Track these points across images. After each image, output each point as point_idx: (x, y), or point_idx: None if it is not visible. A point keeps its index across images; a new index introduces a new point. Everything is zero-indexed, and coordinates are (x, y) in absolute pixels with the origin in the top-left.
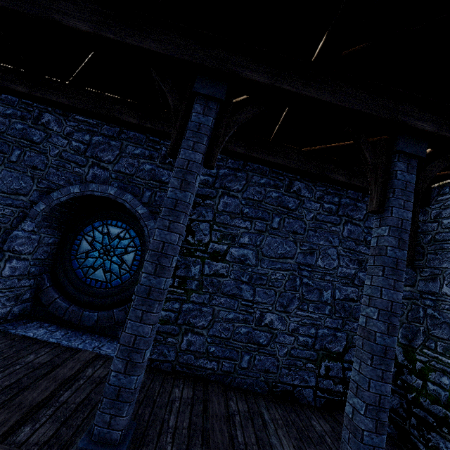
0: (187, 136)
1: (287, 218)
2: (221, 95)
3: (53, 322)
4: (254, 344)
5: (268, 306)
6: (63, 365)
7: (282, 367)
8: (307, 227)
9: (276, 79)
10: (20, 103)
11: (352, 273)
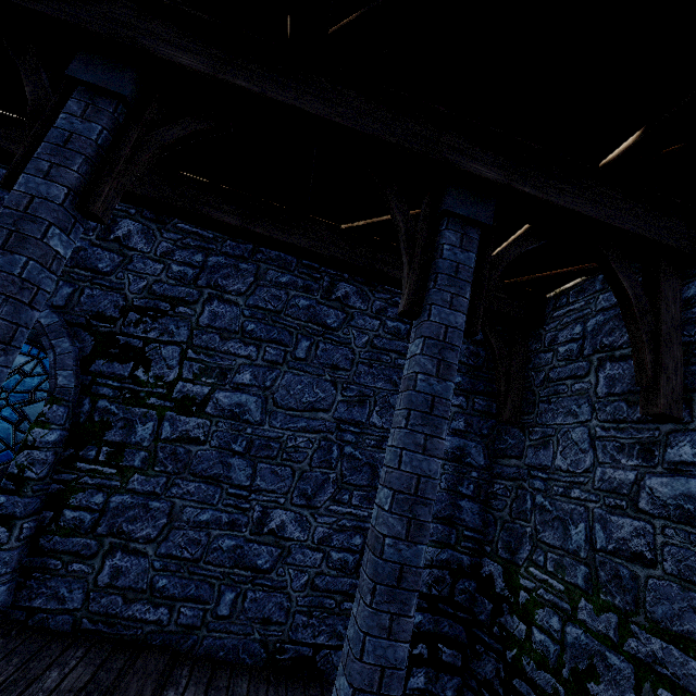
0: (40, 151)
1: (324, 342)
2: (121, 87)
3: None
4: (247, 569)
5: (279, 497)
6: None
7: (296, 611)
8: (357, 358)
9: (224, 67)
10: None
11: None
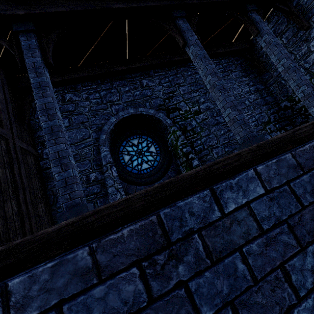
0: (186, 33)
1: None
2: (185, 14)
3: None
4: None
5: None
6: None
7: None
8: None
9: None
10: None
11: (248, 90)
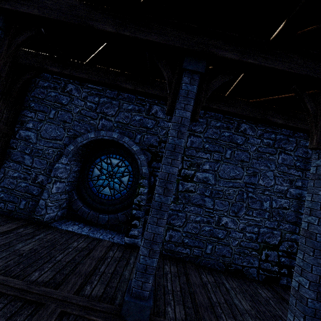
0: (180, 100)
1: (237, 150)
2: (202, 69)
3: (80, 221)
4: (215, 237)
5: (224, 212)
6: (95, 249)
7: (234, 253)
8: (251, 157)
9: (243, 55)
10: (52, 78)
11: (285, 189)
